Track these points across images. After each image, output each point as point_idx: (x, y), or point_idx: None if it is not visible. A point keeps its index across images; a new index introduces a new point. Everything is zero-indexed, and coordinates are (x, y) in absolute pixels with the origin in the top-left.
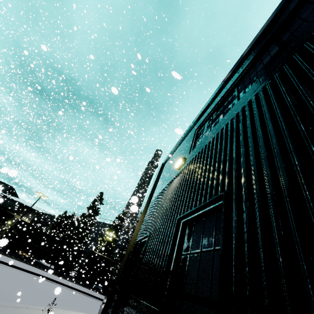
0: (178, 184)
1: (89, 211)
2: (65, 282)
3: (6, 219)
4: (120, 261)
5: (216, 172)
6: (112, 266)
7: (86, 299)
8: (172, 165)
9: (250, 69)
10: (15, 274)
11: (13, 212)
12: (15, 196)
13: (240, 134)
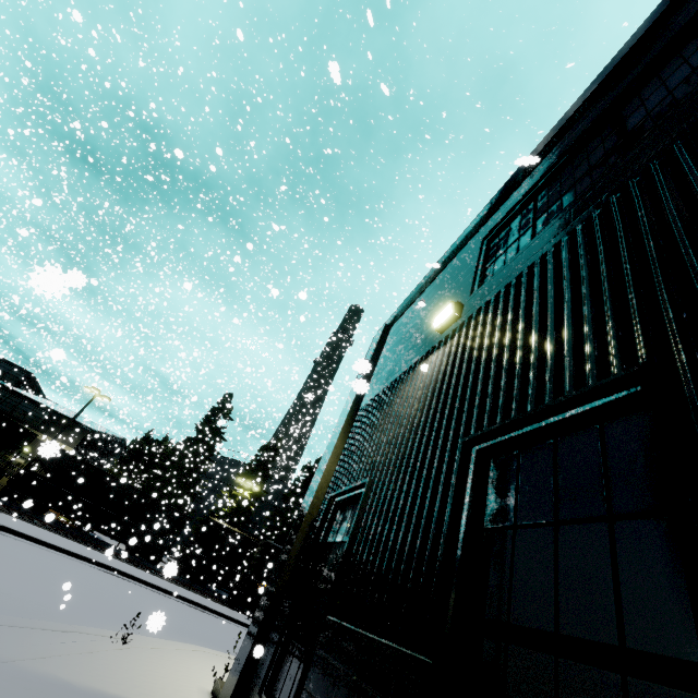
0: (445, 364)
1: (200, 433)
2: (152, 579)
3: (20, 441)
4: (290, 541)
5: (589, 322)
6: (250, 550)
7: (197, 616)
8: (418, 326)
9: (665, 67)
10: (45, 557)
11: (34, 428)
12: (39, 393)
13: (672, 215)
